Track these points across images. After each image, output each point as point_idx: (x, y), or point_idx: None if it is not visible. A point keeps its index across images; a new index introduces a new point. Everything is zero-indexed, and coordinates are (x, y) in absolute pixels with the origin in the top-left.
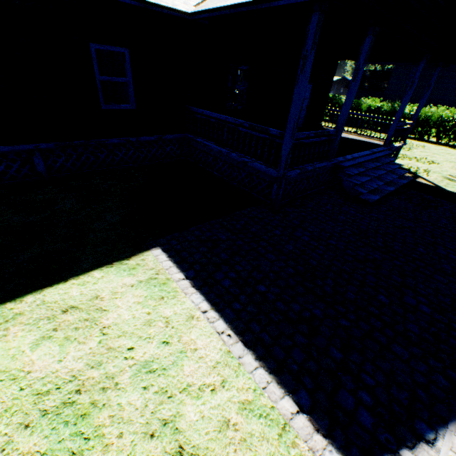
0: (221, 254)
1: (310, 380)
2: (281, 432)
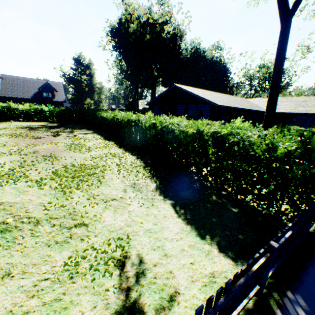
0: None
1: None
2: None
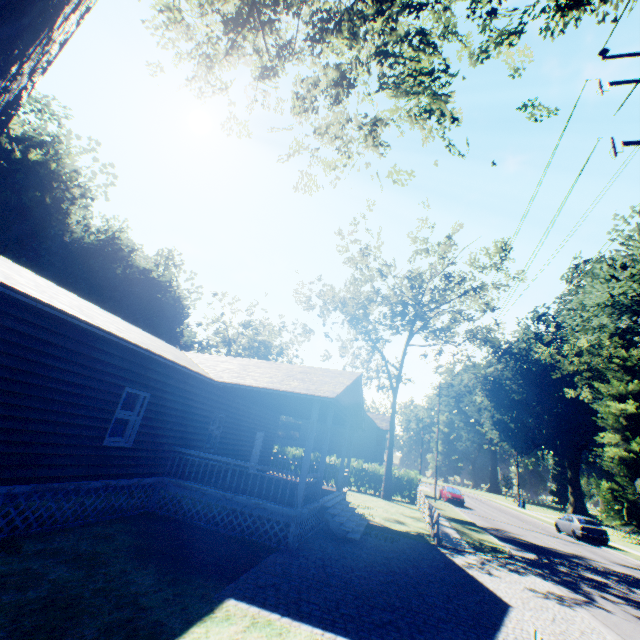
0: (290, 594)
1: None
2: None
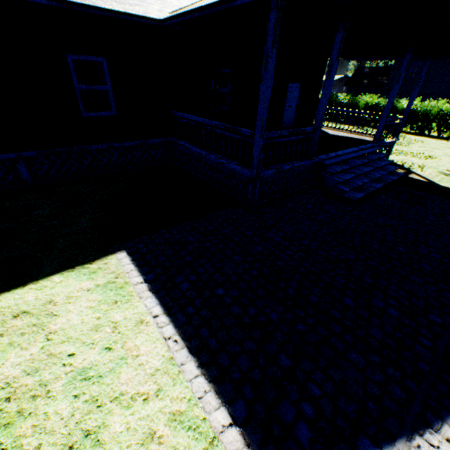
0: (186, 257)
1: (251, 389)
2: (207, 447)
